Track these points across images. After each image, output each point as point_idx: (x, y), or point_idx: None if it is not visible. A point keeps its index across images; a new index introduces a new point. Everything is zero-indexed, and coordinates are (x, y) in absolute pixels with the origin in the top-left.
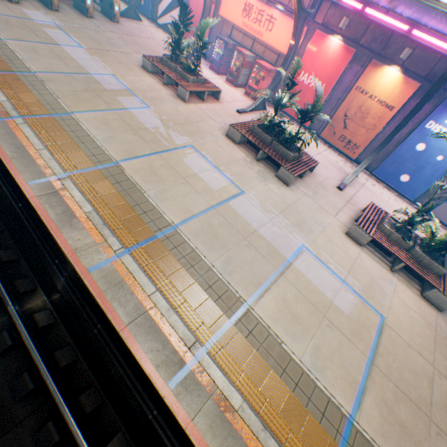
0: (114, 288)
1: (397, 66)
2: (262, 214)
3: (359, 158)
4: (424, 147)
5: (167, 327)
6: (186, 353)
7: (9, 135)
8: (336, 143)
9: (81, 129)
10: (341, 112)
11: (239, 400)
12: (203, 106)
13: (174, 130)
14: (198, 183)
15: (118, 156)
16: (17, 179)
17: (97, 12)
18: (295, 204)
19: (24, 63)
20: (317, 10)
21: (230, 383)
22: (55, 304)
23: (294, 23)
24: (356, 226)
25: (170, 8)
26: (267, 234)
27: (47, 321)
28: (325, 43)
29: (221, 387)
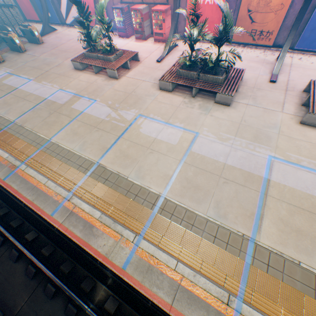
0: (147, 275)
1: None
2: (222, 145)
3: (276, 42)
4: None
5: (201, 292)
6: (227, 309)
7: (22, 182)
8: (249, 40)
9: (62, 149)
10: (243, 10)
11: None
12: (131, 74)
13: (121, 109)
14: (160, 145)
15: (95, 157)
16: (43, 216)
17: (26, 44)
18: (243, 119)
19: (5, 118)
20: None
21: None
22: (112, 286)
23: None
24: (310, 114)
25: (68, 7)
26: (235, 162)
27: (114, 306)
28: None
29: None
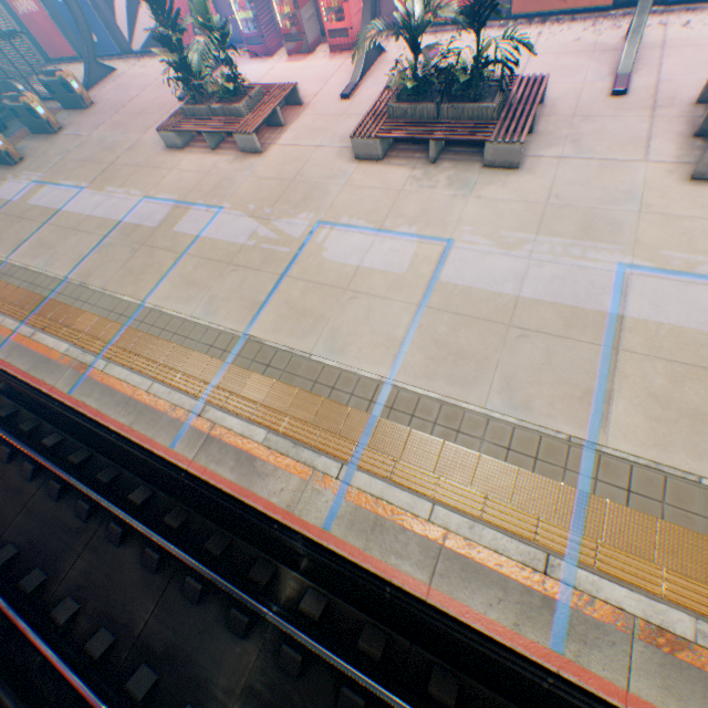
0: (375, 536)
1: None
2: (509, 259)
3: None
4: None
5: (489, 556)
6: (545, 582)
7: (105, 394)
8: (553, 3)
9: (169, 318)
10: None
11: (686, 622)
12: (288, 136)
13: (277, 217)
14: (371, 280)
15: (239, 324)
16: (156, 451)
17: (59, 113)
18: (553, 193)
19: (48, 275)
20: None
21: (651, 600)
22: (310, 573)
23: None
24: None
25: (131, 11)
26: (541, 290)
27: (319, 607)
28: None
29: (639, 614)
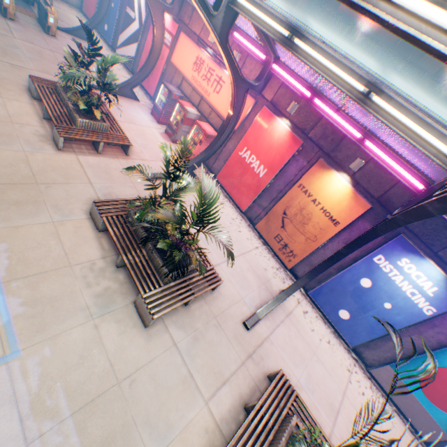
0: None
1: (347, 175)
2: (18, 426)
3: (295, 268)
4: (370, 284)
5: None
6: None
7: None
8: (272, 241)
9: None
10: (281, 206)
11: None
12: (92, 159)
13: None
14: None
15: None
16: None
17: (33, 18)
18: (136, 375)
19: None
20: (265, 85)
21: None
22: None
23: (232, 91)
24: None
25: (129, 40)
26: None
27: None
28: (272, 123)
29: None
